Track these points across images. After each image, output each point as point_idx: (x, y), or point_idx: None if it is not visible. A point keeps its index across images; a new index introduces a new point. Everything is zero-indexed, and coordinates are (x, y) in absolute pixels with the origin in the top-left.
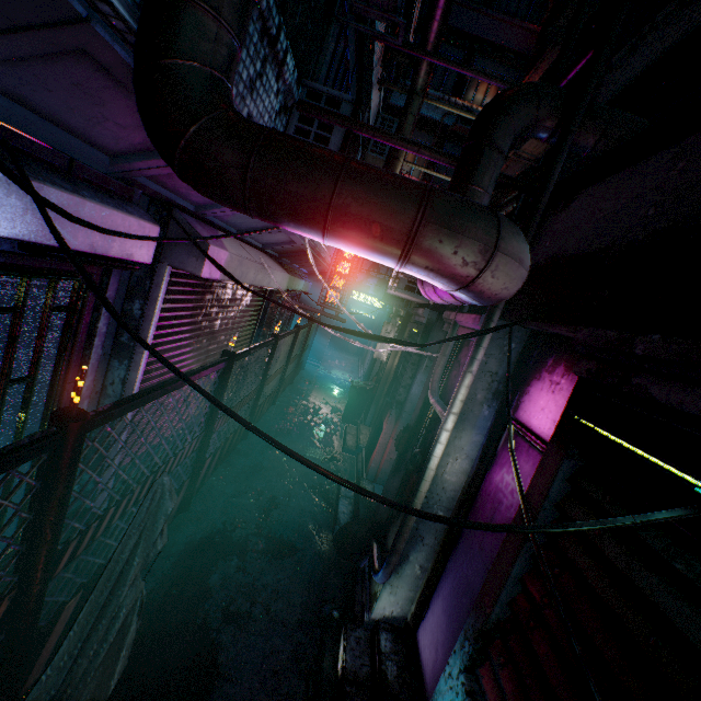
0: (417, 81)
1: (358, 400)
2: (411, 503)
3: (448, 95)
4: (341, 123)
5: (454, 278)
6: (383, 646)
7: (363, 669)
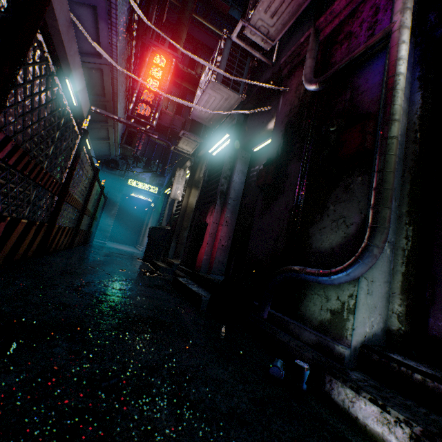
0: None
1: (158, 240)
2: (390, 125)
3: (186, 68)
4: None
5: None
6: (420, 368)
7: (440, 422)
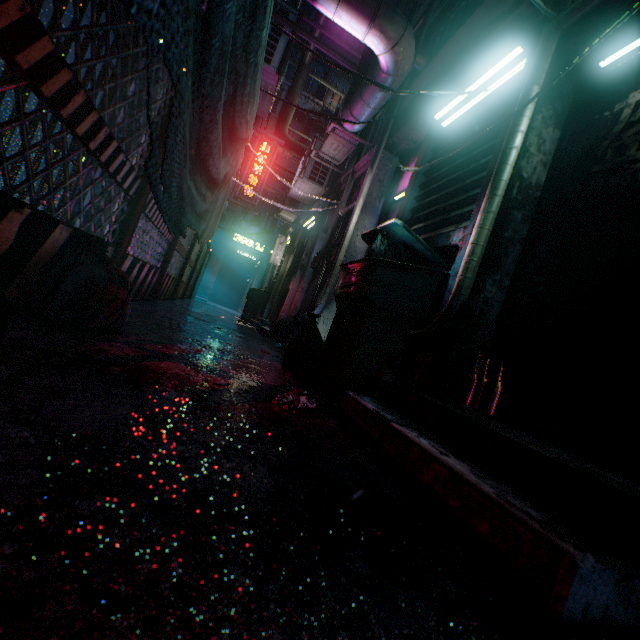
0: (307, 55)
1: (256, 301)
2: (339, 253)
3: (313, 97)
4: (290, 25)
5: (390, 40)
6: None
7: None
